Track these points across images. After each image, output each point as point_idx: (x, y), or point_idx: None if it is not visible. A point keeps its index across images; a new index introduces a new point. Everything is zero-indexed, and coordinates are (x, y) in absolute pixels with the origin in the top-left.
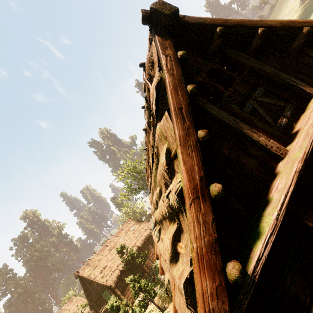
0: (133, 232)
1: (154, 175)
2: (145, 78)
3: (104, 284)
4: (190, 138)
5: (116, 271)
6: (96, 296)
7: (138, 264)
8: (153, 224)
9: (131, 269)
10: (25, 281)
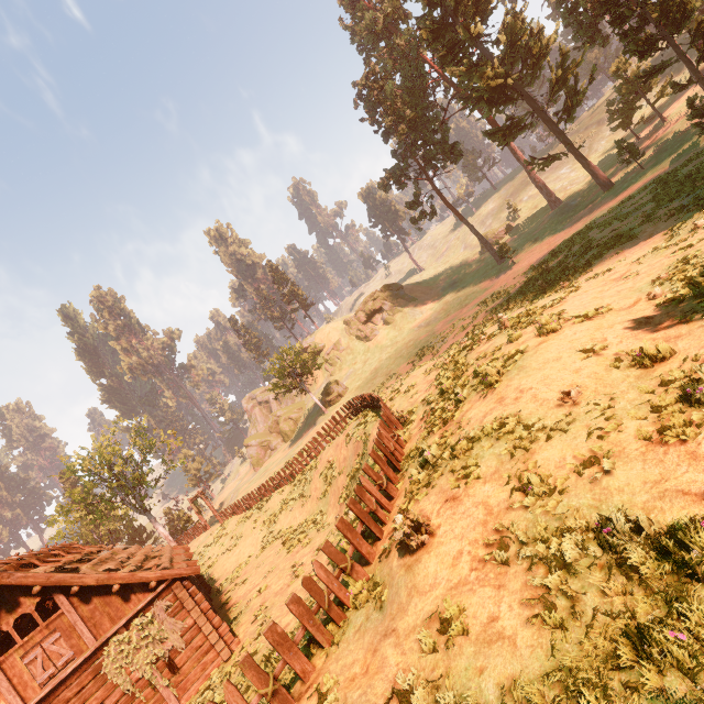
0: None
1: None
2: None
3: None
4: None
5: None
6: None
7: None
8: None
9: None
10: None
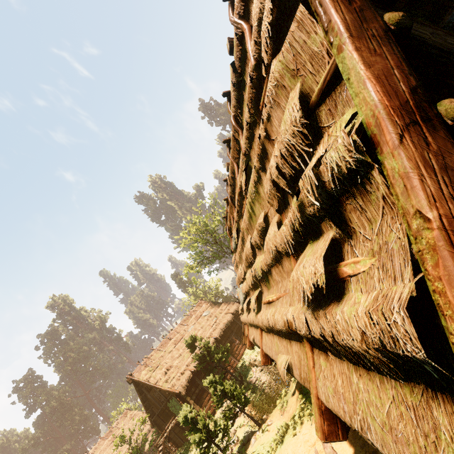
0: (207, 319)
1: (250, 203)
2: (233, 17)
3: (170, 390)
4: (370, 24)
5: (186, 373)
6: (159, 408)
7: (218, 361)
8: (243, 295)
9: (207, 369)
10: (60, 391)
